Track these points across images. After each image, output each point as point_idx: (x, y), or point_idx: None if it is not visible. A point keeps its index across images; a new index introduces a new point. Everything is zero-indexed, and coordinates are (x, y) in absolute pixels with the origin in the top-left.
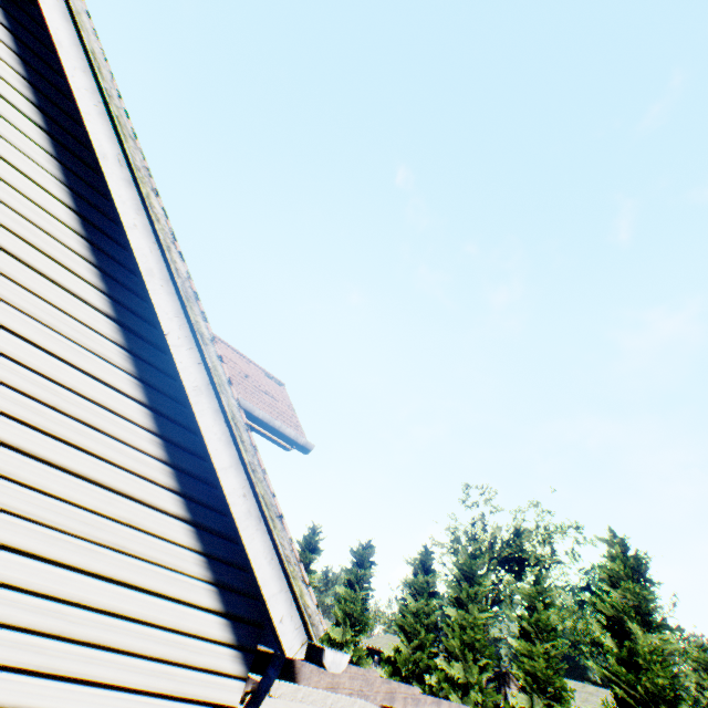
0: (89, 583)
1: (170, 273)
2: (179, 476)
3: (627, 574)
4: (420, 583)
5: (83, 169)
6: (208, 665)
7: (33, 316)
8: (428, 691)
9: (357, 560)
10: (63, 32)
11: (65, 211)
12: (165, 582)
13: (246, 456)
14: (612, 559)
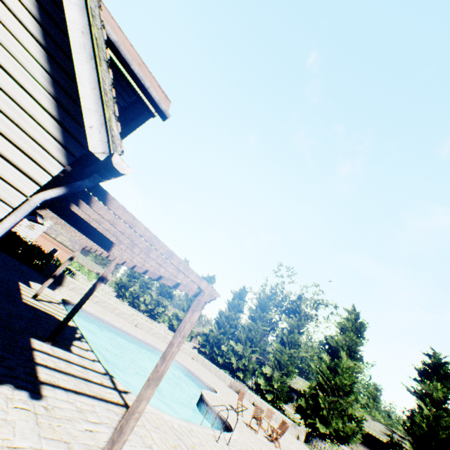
0: None
1: None
2: (41, 12)
3: (352, 330)
4: (235, 304)
5: None
6: (37, 139)
7: None
8: (221, 353)
9: None
10: None
11: None
12: (13, 68)
13: (89, 1)
14: (347, 320)
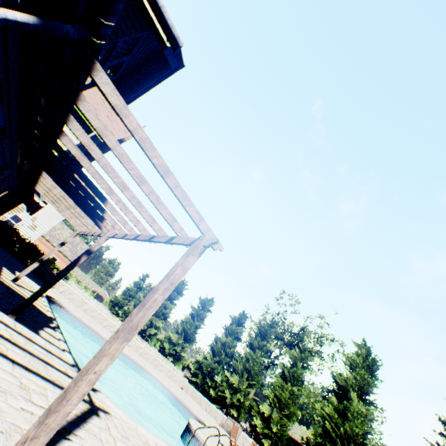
0: None
1: None
2: None
3: (363, 367)
4: (233, 329)
5: None
6: None
7: None
8: (214, 385)
9: (201, 305)
10: None
11: None
12: None
13: None
14: (357, 356)
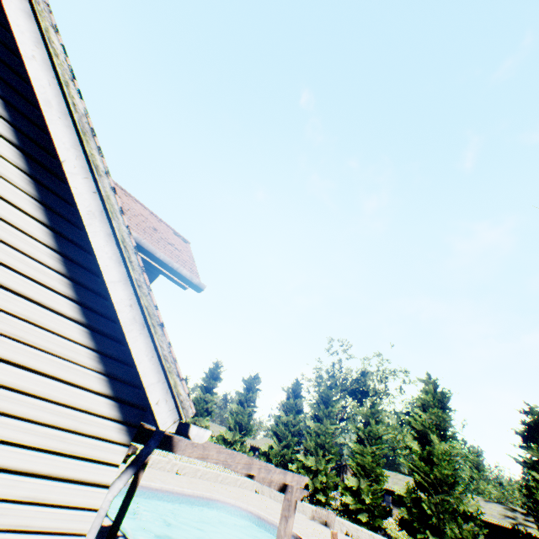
0: None
1: (68, 108)
2: (77, 288)
3: (435, 404)
4: (291, 404)
5: None
6: (96, 433)
7: None
8: None
9: (247, 386)
10: None
11: None
12: (60, 369)
13: (133, 274)
14: (426, 393)
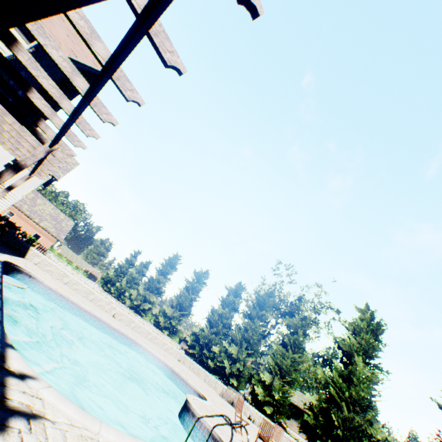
0: None
1: None
2: None
3: (367, 332)
4: (230, 301)
5: None
6: None
7: None
8: (212, 356)
9: (196, 278)
10: None
11: None
12: None
13: None
14: (360, 321)
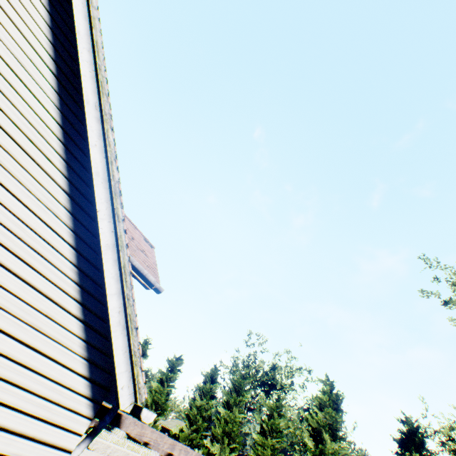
0: (15, 345)
1: (109, 177)
2: (83, 293)
3: (330, 404)
4: (207, 389)
5: (72, 103)
6: (72, 407)
7: (22, 183)
8: None
9: (170, 366)
10: (82, 26)
11: (55, 125)
12: (59, 353)
13: (126, 290)
14: (323, 393)
